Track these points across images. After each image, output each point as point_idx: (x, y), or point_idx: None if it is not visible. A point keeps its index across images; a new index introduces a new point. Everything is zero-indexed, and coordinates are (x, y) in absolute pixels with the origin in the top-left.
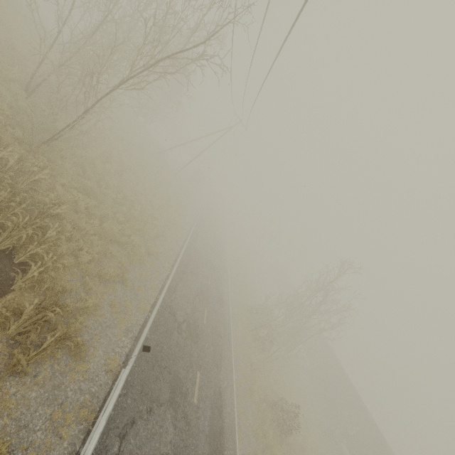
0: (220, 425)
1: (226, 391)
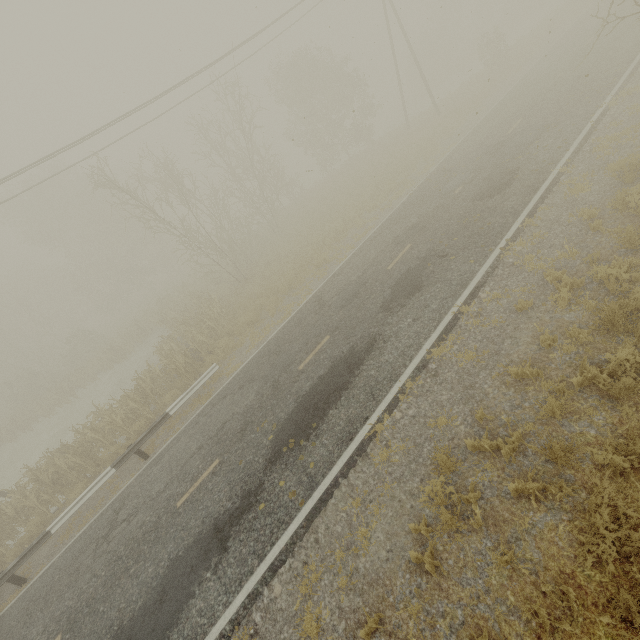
0: (340, 382)
1: (398, 334)
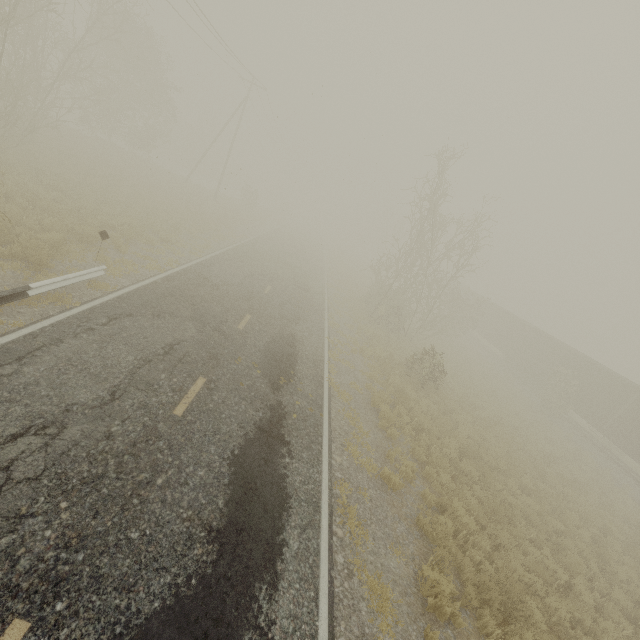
0: (289, 351)
1: (306, 338)
